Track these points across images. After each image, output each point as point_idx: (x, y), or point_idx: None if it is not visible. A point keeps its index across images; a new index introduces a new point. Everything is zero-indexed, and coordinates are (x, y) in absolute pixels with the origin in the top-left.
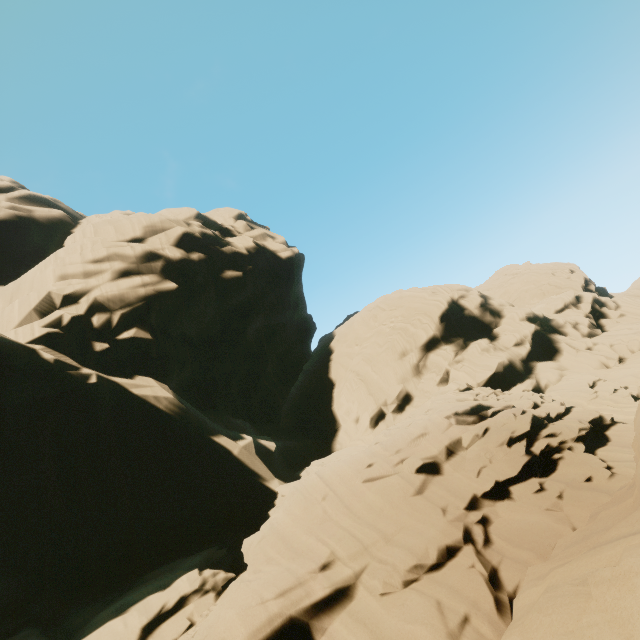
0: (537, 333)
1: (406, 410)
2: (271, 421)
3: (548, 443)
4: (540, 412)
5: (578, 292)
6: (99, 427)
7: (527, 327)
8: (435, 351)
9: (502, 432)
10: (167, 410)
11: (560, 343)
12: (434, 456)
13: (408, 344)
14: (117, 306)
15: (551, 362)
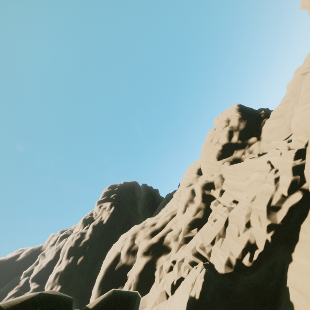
0: (148, 264)
1: None
2: None
3: None
4: None
5: (211, 166)
6: None
7: (137, 267)
8: None
9: None
10: None
11: (156, 270)
12: None
13: None
14: None
15: (142, 299)
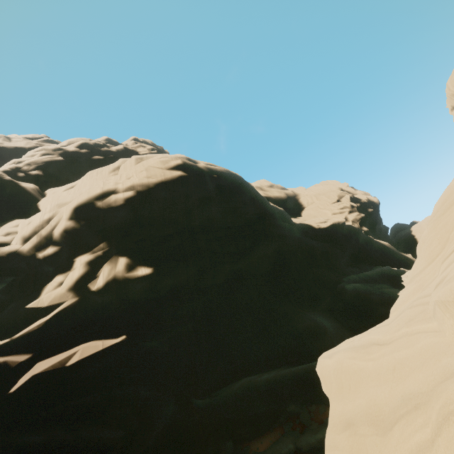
0: None
1: None
2: None
3: None
4: None
5: None
6: (375, 248)
7: None
8: None
9: None
10: (388, 246)
11: None
12: None
13: None
14: (356, 221)
15: None
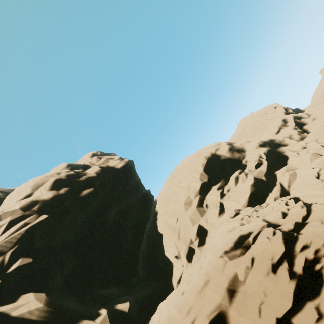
0: (269, 152)
1: (206, 241)
2: (135, 274)
3: (305, 257)
4: (288, 225)
5: (283, 117)
6: None
7: (261, 151)
8: (209, 193)
9: (264, 261)
10: (39, 318)
11: (286, 152)
12: (218, 305)
13: (191, 195)
14: (8, 248)
15: (285, 167)
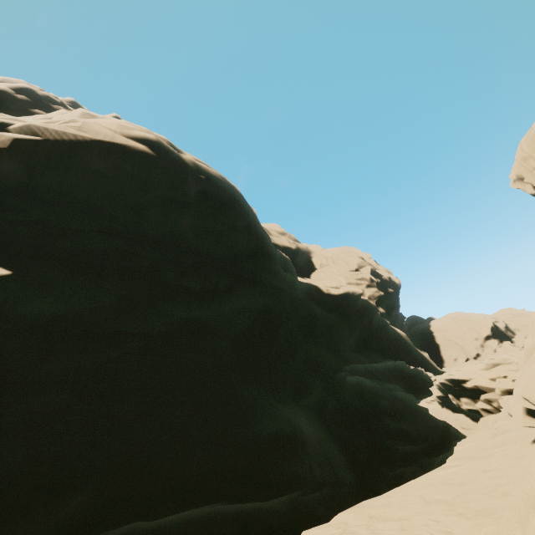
0: None
1: (477, 359)
2: None
3: None
4: None
5: None
6: (389, 336)
7: None
8: (489, 340)
9: None
10: (404, 337)
11: None
12: None
13: (478, 335)
14: (373, 298)
15: None
